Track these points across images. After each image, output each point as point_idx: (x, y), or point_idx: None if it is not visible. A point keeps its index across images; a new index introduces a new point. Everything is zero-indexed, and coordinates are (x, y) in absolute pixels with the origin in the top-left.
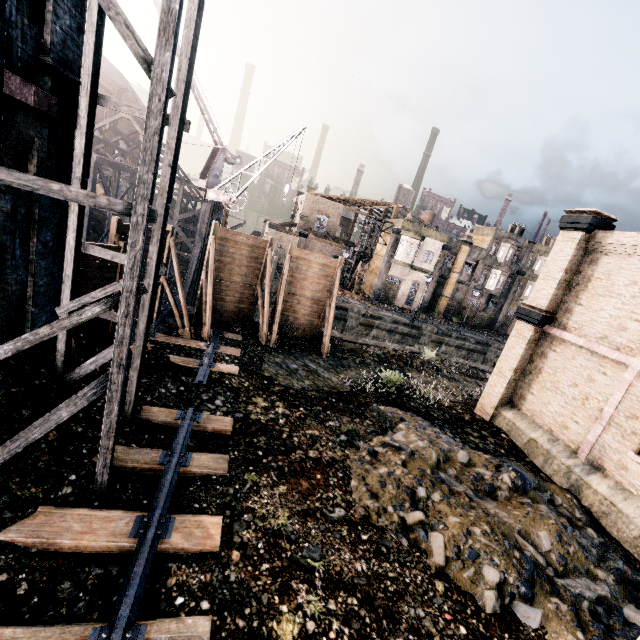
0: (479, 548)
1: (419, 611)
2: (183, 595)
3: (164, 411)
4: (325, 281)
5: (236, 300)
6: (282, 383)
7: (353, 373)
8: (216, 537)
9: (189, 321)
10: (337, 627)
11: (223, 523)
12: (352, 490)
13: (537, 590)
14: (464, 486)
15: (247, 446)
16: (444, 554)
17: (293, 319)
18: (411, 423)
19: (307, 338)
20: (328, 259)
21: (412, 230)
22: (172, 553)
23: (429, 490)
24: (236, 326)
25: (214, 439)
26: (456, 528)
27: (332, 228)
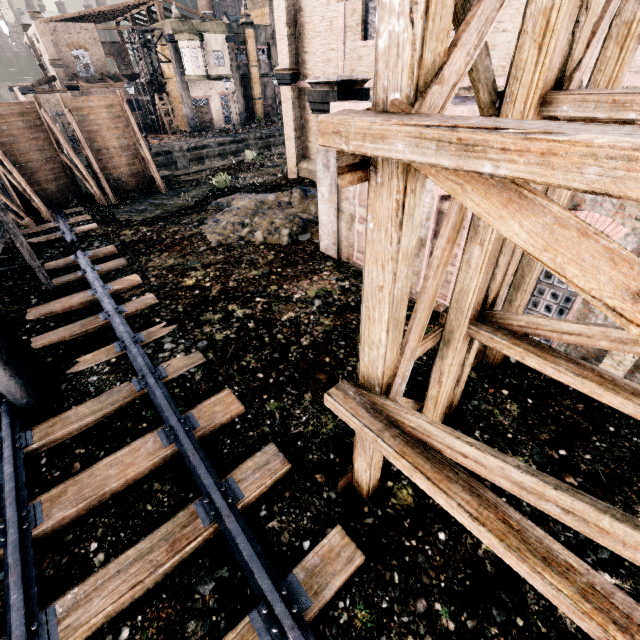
0: (279, 226)
1: (252, 256)
2: (135, 297)
3: (60, 261)
4: (121, 123)
5: (51, 179)
6: (138, 219)
7: (193, 193)
8: (138, 279)
9: (23, 212)
10: (213, 273)
11: (139, 276)
12: (209, 239)
13: (308, 228)
14: (274, 210)
15: (133, 251)
16: (263, 237)
17: (118, 175)
18: (239, 198)
19: (143, 187)
20: (108, 98)
21: (185, 30)
22: (119, 293)
23: (251, 219)
24: (71, 203)
25: (108, 258)
26: (266, 224)
27: (101, 64)
